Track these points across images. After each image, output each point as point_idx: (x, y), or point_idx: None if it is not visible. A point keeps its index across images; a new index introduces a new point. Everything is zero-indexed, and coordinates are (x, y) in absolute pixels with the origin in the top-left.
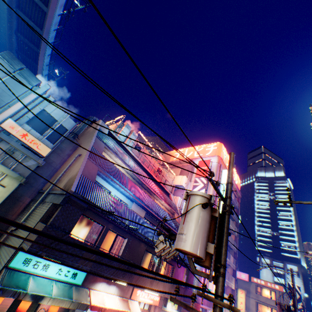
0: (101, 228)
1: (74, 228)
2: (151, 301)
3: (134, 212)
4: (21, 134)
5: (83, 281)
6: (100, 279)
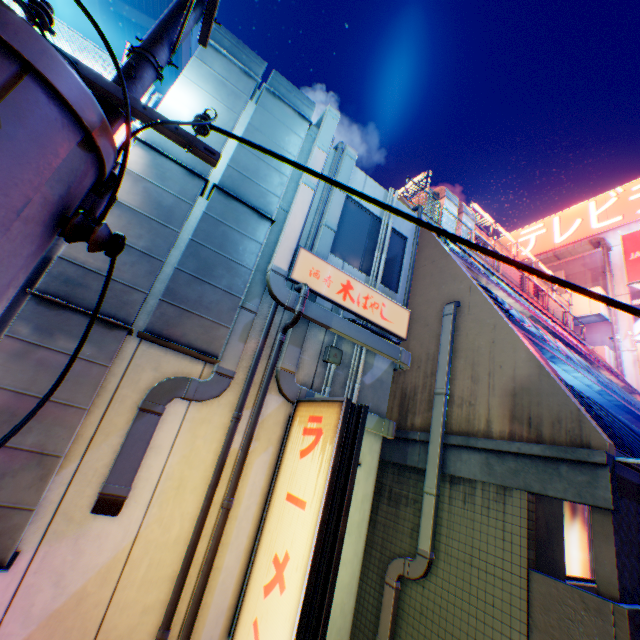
0: None
1: None
2: None
3: None
4: (337, 289)
5: None
6: None
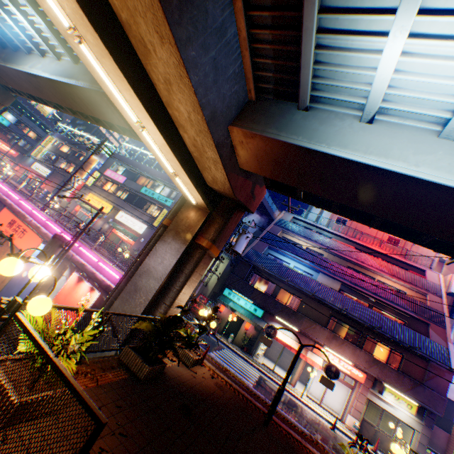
0: (275, 286)
1: (255, 284)
2: (347, 371)
3: (322, 282)
4: None
5: (261, 316)
6: (275, 320)
